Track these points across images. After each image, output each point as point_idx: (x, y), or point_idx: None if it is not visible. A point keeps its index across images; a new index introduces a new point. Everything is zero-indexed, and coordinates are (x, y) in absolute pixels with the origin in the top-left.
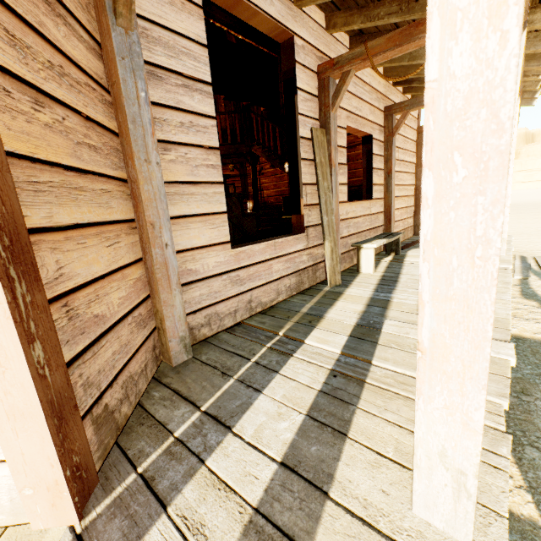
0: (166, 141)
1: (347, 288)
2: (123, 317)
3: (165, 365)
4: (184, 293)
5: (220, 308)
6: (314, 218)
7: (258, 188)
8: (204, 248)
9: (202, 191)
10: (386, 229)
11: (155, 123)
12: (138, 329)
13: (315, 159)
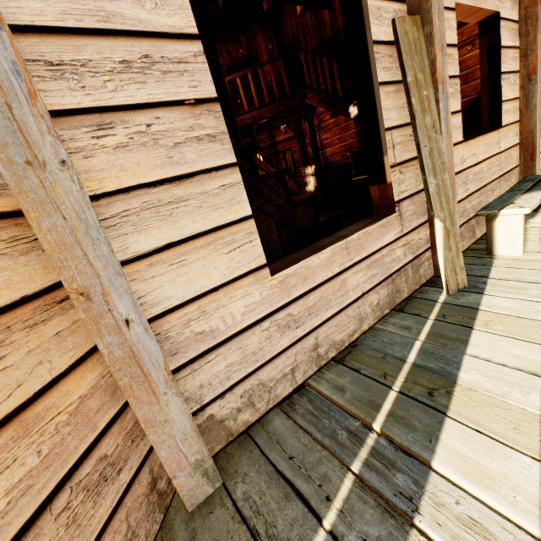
0: (99, 108)
1: (483, 296)
2: (34, 517)
3: (178, 503)
4: (197, 373)
5: (265, 375)
6: (410, 183)
7: (318, 148)
8: (219, 289)
9: (197, 190)
10: (525, 170)
11: (62, 76)
12: (95, 494)
13: (405, 77)
